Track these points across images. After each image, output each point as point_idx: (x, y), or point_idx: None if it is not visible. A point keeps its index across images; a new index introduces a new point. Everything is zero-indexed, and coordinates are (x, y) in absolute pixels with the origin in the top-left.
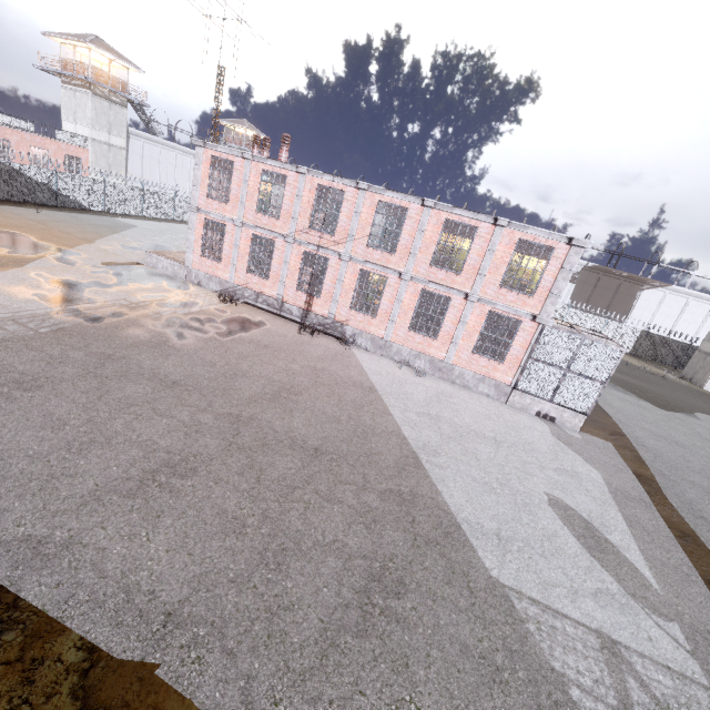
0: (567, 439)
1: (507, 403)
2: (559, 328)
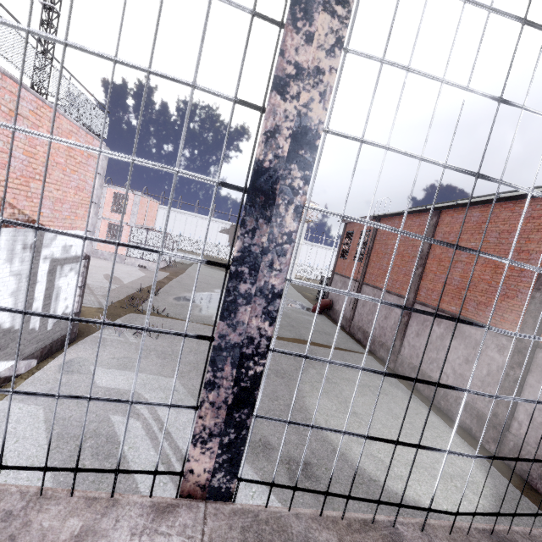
0: (145, 270)
1: (125, 263)
2: (138, 227)
